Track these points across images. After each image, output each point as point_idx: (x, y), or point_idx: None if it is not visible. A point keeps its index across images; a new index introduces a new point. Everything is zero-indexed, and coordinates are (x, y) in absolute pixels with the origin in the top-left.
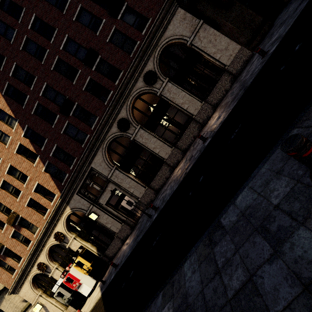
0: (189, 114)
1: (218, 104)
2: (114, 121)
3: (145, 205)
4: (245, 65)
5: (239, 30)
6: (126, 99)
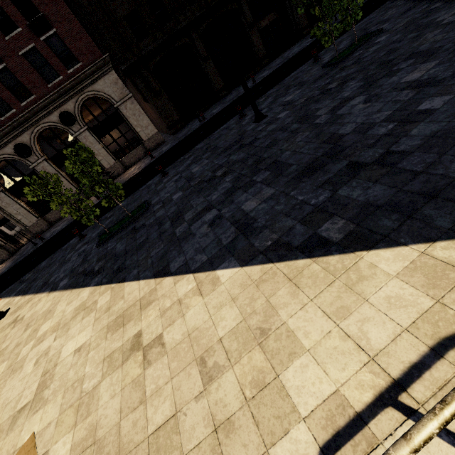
0: (102, 166)
1: (130, 167)
2: (11, 142)
3: (33, 234)
4: (157, 147)
5: (161, 117)
6: (33, 125)
